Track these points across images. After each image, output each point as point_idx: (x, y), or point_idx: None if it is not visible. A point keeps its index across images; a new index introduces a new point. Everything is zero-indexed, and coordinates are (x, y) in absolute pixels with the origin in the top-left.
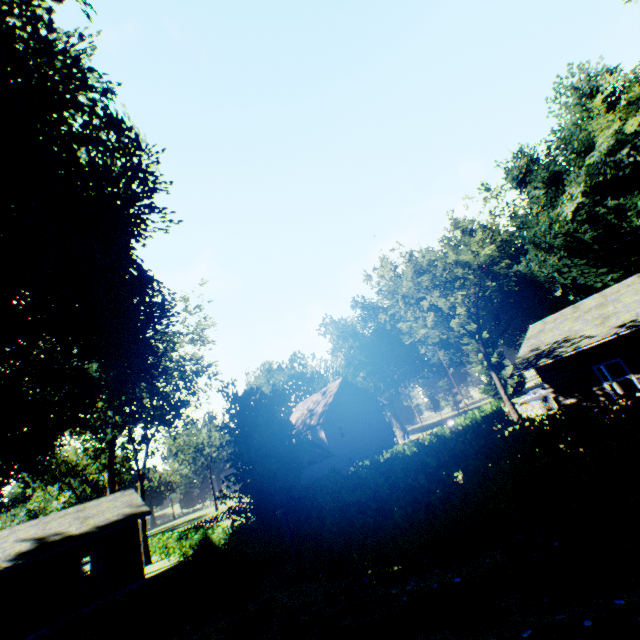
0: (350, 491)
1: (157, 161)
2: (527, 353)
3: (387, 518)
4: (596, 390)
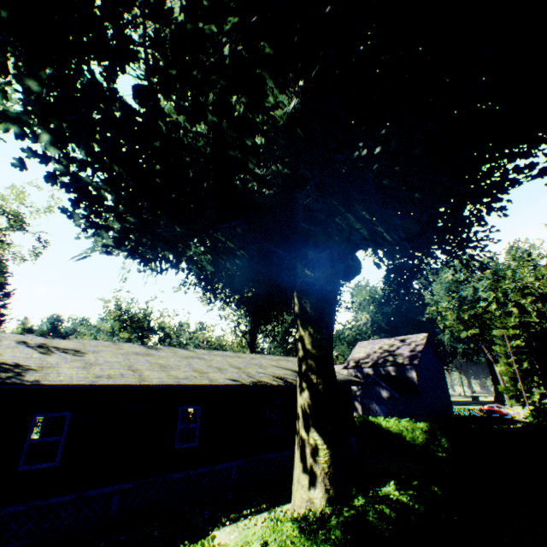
0: None
1: None
2: None
3: None
4: None
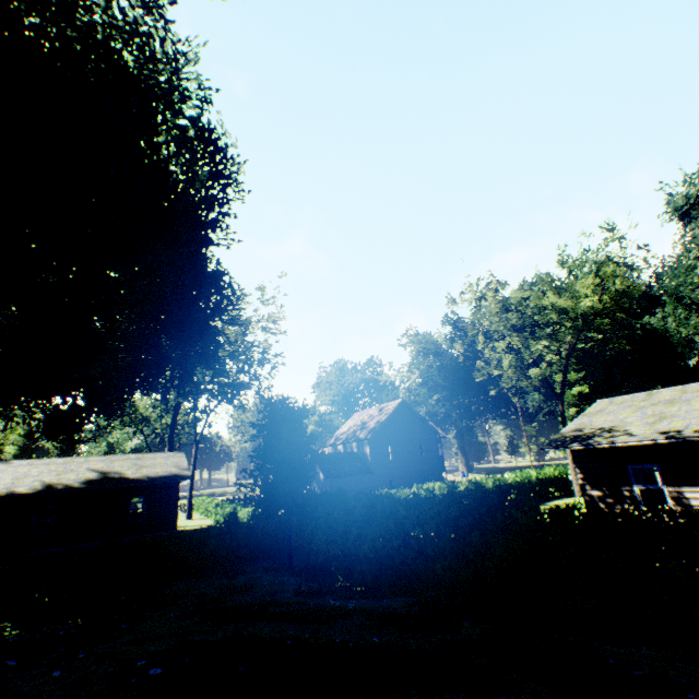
0: (341, 513)
1: (238, 172)
2: (569, 431)
3: (362, 545)
4: (624, 490)
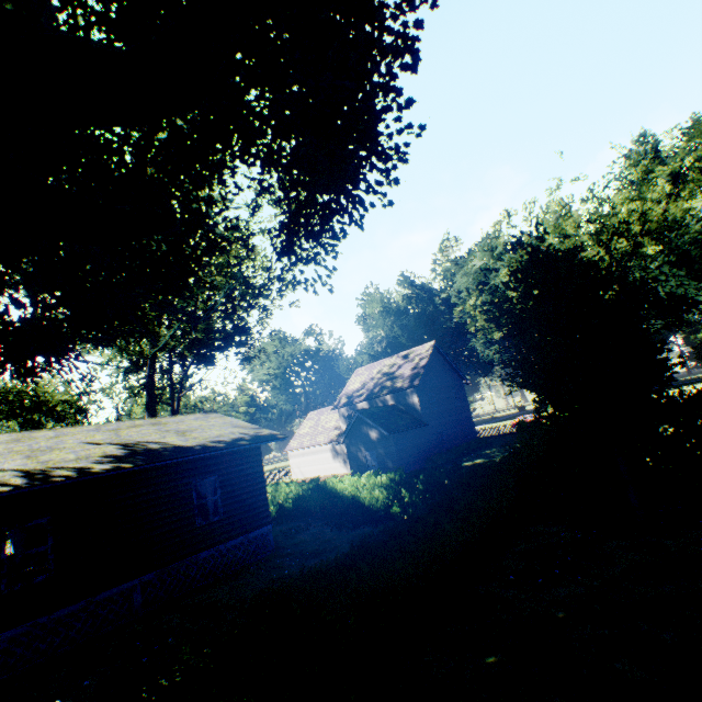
0: None
1: None
2: None
3: None
4: None
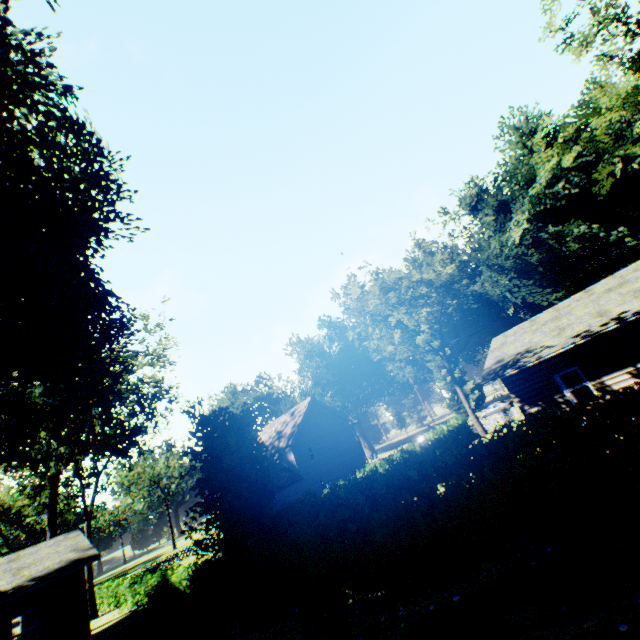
0: (328, 513)
1: (121, 168)
2: (493, 365)
3: (369, 539)
4: (557, 398)
